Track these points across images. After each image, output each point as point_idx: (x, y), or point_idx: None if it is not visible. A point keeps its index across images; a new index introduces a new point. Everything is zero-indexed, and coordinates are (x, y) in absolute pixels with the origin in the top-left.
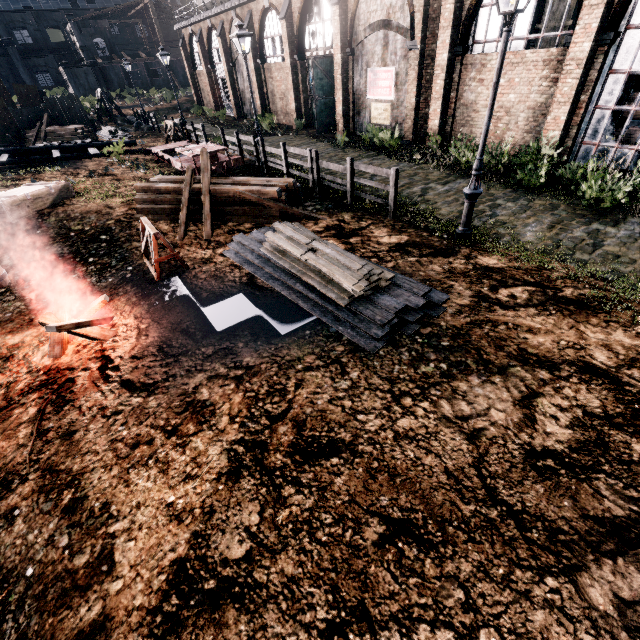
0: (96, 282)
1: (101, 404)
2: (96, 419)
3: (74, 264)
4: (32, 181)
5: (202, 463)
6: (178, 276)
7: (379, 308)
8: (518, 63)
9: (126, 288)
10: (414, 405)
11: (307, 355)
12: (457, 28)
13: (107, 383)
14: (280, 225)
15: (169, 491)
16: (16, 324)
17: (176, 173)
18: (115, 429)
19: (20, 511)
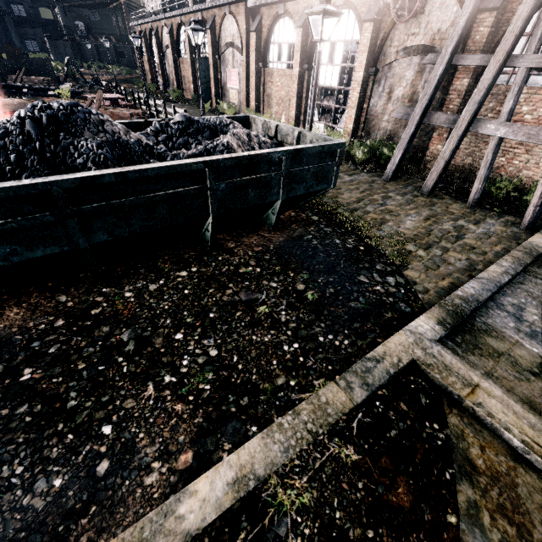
0: None
1: None
2: None
3: None
4: None
5: None
6: None
7: None
8: (284, 75)
9: None
10: None
11: None
12: (260, 53)
13: None
14: None
15: None
16: None
17: None
18: None
19: None
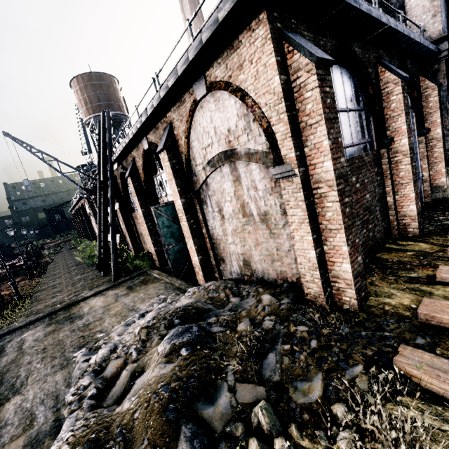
0: None
1: None
2: None
3: None
4: None
5: None
6: None
7: None
8: None
9: None
10: None
11: None
12: (96, 214)
13: None
14: None
15: None
16: None
17: None
18: None
19: None
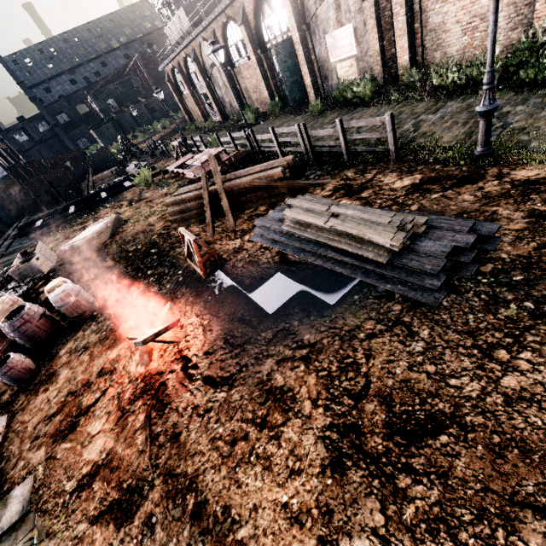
0: (158, 291)
1: (193, 403)
2: (193, 419)
3: (138, 279)
4: (93, 221)
5: (301, 455)
6: (219, 270)
7: (425, 256)
8: None
9: (182, 290)
10: (513, 358)
11: (365, 321)
12: None
13: (192, 382)
14: (294, 200)
15: (279, 490)
16: (111, 340)
17: (191, 182)
18: (211, 427)
19: (156, 518)
